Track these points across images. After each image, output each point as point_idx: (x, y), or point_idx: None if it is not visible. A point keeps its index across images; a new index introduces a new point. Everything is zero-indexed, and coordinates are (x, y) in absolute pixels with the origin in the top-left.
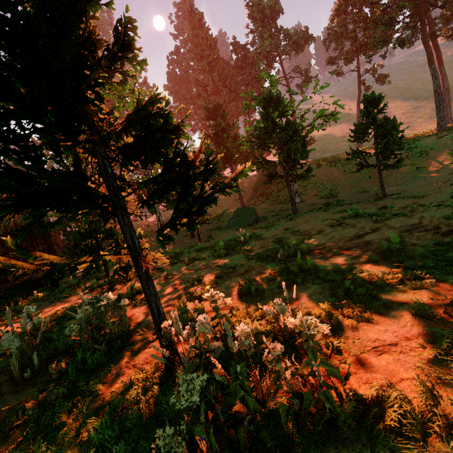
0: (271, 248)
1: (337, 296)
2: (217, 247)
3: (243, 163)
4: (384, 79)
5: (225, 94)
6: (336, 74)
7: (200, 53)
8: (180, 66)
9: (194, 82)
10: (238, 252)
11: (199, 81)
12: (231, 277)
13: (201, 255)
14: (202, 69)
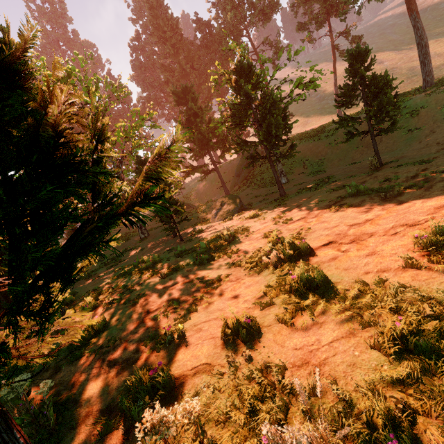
0: (262, 246)
1: (382, 349)
2: (198, 250)
3: (221, 148)
4: (359, 41)
5: (194, 77)
6: (308, 41)
7: (162, 35)
8: (144, 53)
9: (160, 68)
10: (222, 255)
11: (166, 66)
12: (213, 300)
13: (181, 261)
14: (166, 52)
